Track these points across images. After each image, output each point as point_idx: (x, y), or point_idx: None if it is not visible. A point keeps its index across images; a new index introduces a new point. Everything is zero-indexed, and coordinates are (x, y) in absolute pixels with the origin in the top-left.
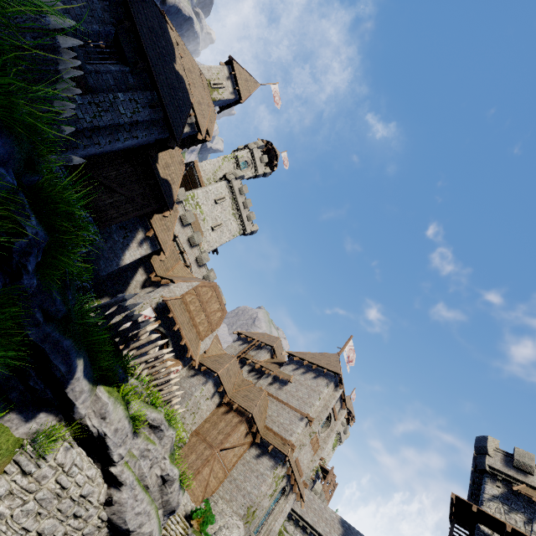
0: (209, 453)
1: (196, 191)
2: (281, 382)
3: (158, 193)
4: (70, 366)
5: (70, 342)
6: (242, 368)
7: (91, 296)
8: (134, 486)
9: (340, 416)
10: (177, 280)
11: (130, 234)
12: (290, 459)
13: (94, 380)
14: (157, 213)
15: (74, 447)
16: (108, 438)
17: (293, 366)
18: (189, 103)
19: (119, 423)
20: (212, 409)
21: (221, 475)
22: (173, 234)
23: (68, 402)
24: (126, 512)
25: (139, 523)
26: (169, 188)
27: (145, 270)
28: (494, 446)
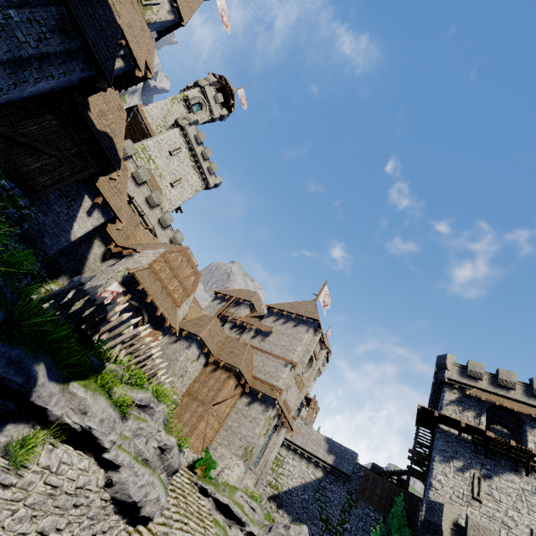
0: (203, 410)
1: (146, 142)
2: (263, 334)
3: (98, 151)
4: (28, 375)
5: (20, 349)
6: (223, 325)
7: (44, 278)
8: (132, 465)
9: (320, 356)
10: (140, 249)
11: (74, 203)
12: (279, 401)
13: (63, 379)
14: (101, 175)
15: (57, 447)
16: (94, 430)
17: (273, 318)
18: (116, 25)
19: (103, 413)
20: (199, 370)
21: (217, 425)
22: (128, 196)
23: (37, 408)
24: (129, 489)
25: (144, 493)
26: (111, 143)
27: (102, 242)
28: (452, 362)
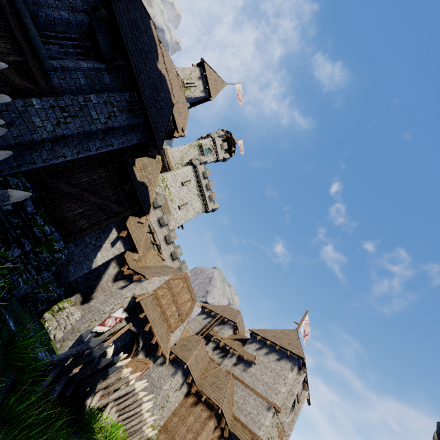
0: None
1: (165, 175)
2: (246, 363)
3: (134, 197)
4: None
5: None
6: (207, 344)
7: (61, 296)
8: None
9: (302, 398)
10: (149, 276)
11: (103, 235)
12: None
13: None
14: (131, 215)
15: None
16: None
17: (256, 345)
18: (171, 104)
19: None
20: (180, 400)
21: None
22: None
23: None
24: None
25: None
26: (146, 191)
27: (117, 263)
28: None
